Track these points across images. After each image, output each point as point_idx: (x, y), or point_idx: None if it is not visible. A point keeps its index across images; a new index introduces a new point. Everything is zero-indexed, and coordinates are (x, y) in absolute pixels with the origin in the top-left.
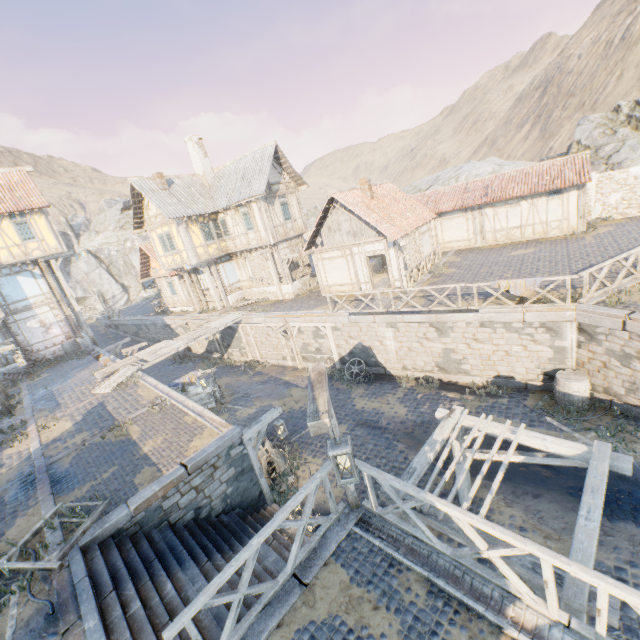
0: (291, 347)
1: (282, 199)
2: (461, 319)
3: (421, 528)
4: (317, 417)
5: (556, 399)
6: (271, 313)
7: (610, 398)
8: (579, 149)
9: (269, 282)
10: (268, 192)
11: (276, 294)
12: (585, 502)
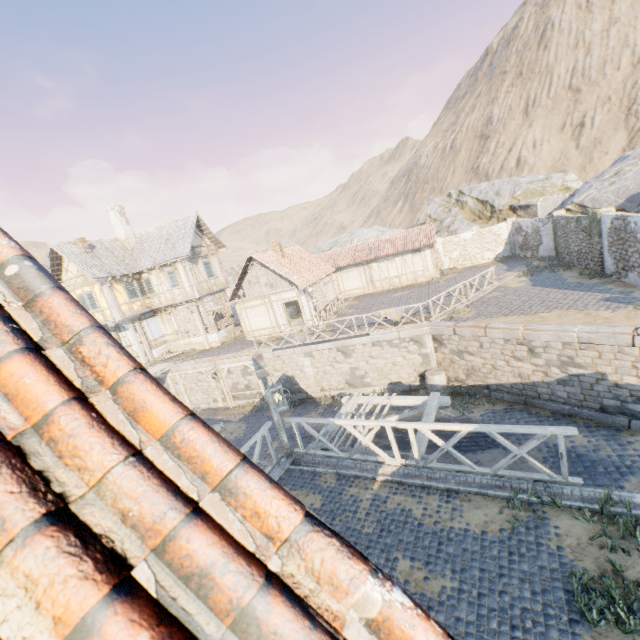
0: (222, 388)
1: (205, 259)
2: (359, 342)
3: (331, 447)
4: (261, 368)
5: (428, 391)
6: (200, 359)
7: (459, 384)
8: (431, 221)
9: (195, 333)
10: (192, 254)
11: (203, 344)
12: (423, 420)
